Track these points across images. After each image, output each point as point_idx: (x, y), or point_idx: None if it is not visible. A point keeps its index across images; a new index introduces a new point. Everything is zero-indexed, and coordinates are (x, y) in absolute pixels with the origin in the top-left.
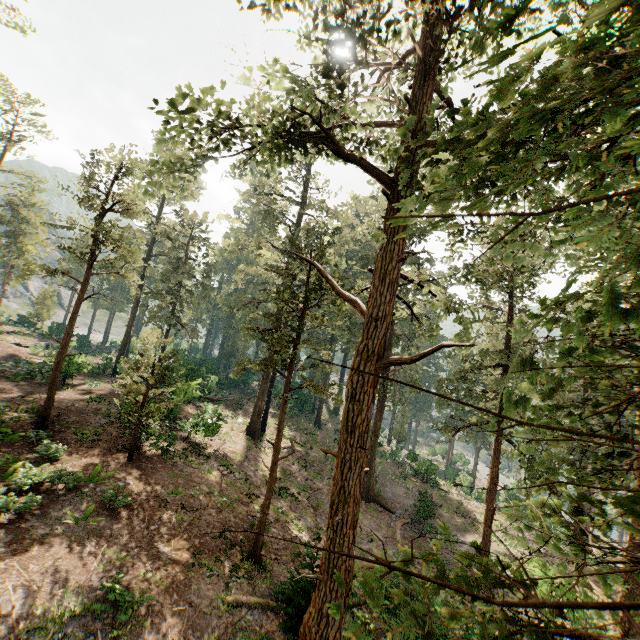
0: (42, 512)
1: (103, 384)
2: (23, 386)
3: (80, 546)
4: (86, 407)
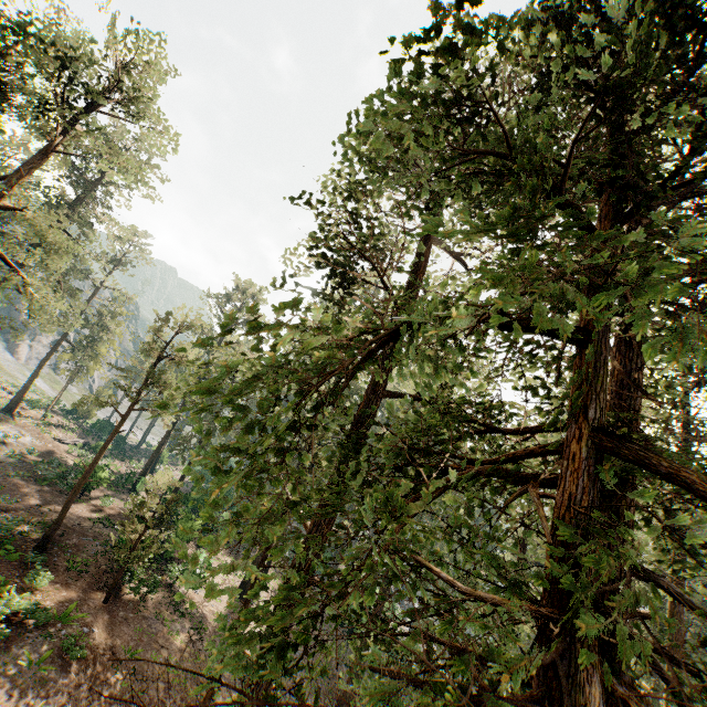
0: (6, 646)
1: (117, 501)
2: (45, 492)
3: (23, 694)
4: (90, 528)
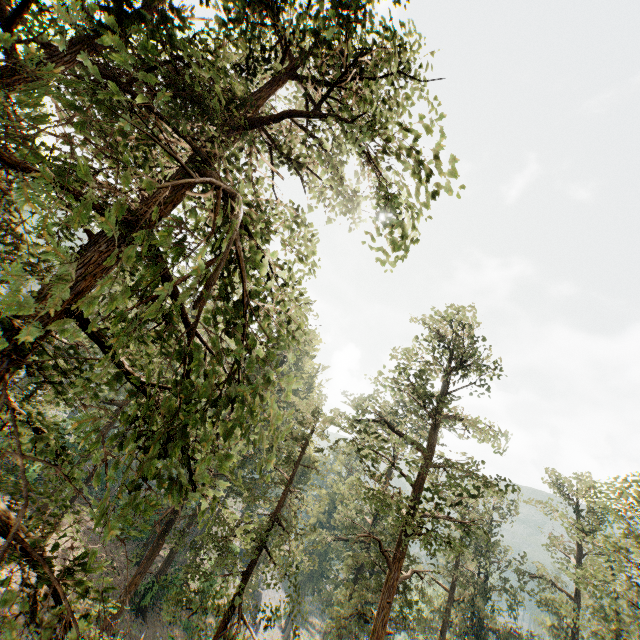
0: None
1: None
2: None
3: None
4: None
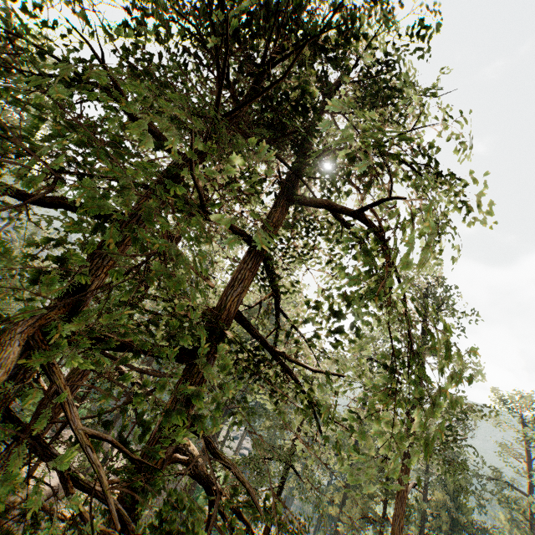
0: None
1: None
2: None
3: None
4: None
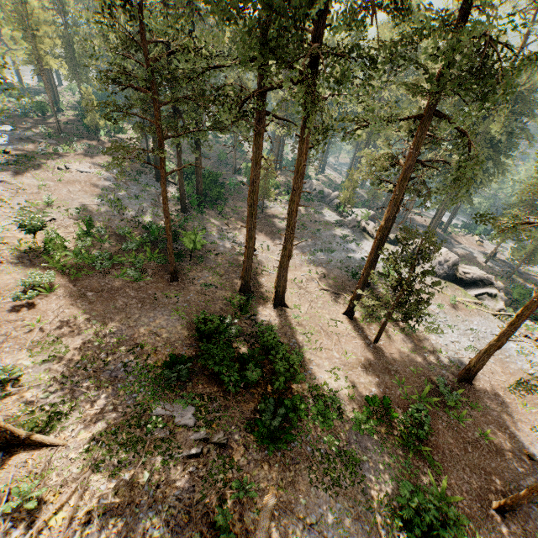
0: (86, 152)
1: (61, 116)
2: (30, 120)
3: (101, 157)
4: (66, 127)
